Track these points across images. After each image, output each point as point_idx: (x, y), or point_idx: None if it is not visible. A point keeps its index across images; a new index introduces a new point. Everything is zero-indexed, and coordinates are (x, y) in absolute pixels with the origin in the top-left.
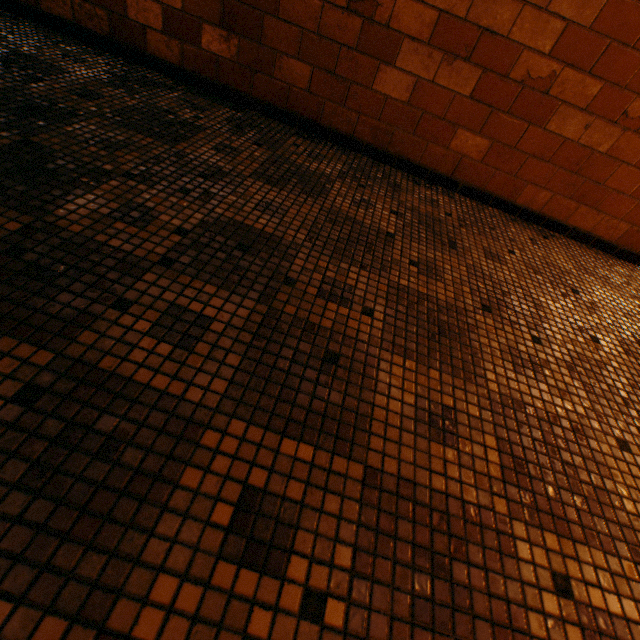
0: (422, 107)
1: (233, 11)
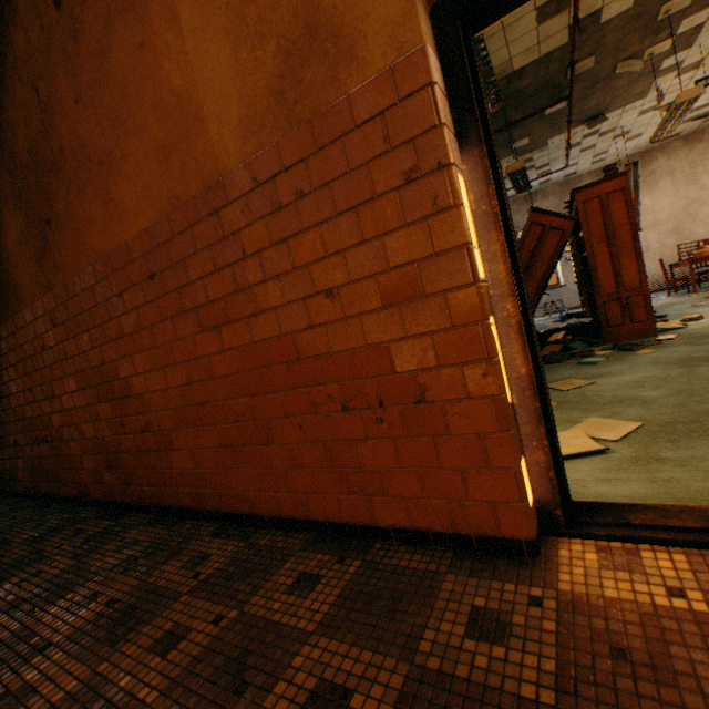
0: (203, 466)
1: (110, 458)
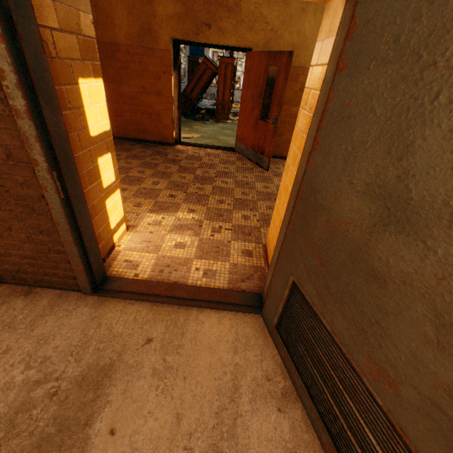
0: None
1: None
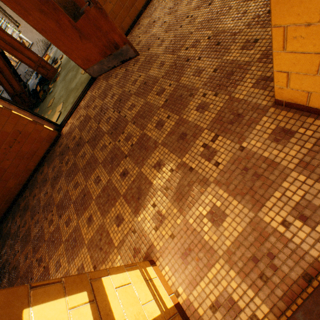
0: None
1: None
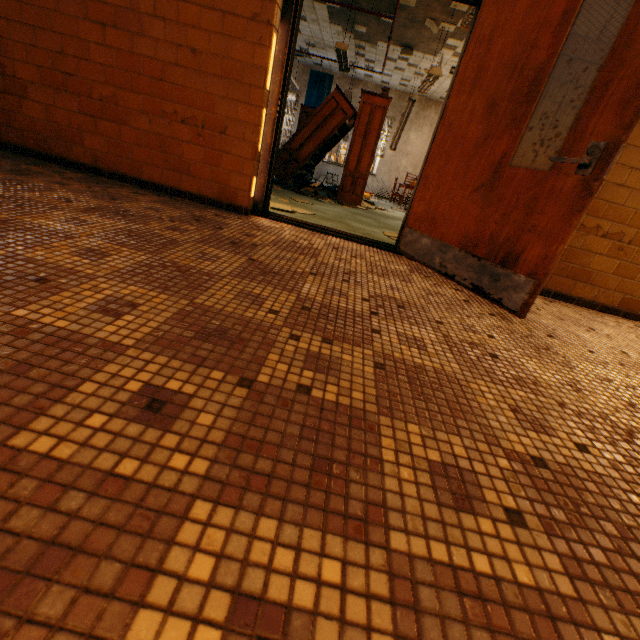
0: (57, 122)
1: None
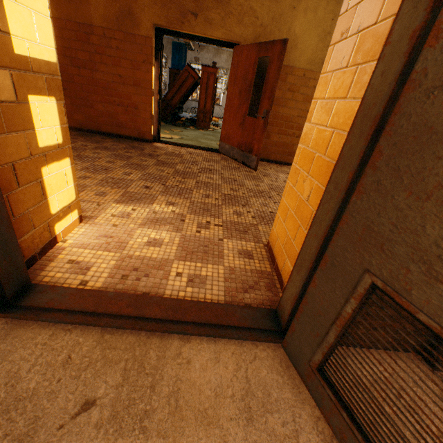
0: None
1: None
